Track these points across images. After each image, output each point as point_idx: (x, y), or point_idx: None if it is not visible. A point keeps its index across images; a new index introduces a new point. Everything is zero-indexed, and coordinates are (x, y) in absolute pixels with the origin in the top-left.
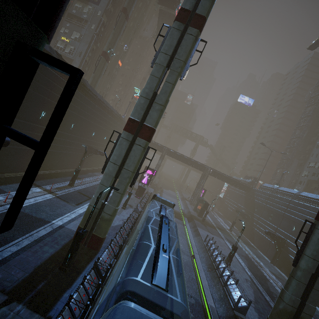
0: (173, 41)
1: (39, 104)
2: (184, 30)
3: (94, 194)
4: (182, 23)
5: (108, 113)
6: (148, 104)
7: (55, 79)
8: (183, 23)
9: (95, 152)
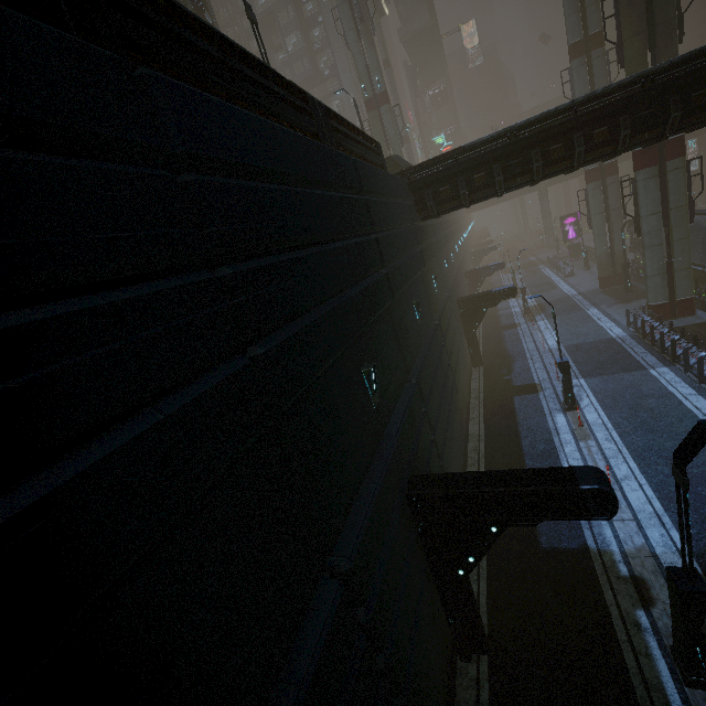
0: (584, 79)
1: (456, 236)
2: (589, 61)
3: (597, 247)
4: (581, 56)
5: None
6: None
7: None
8: (583, 56)
9: (485, 253)
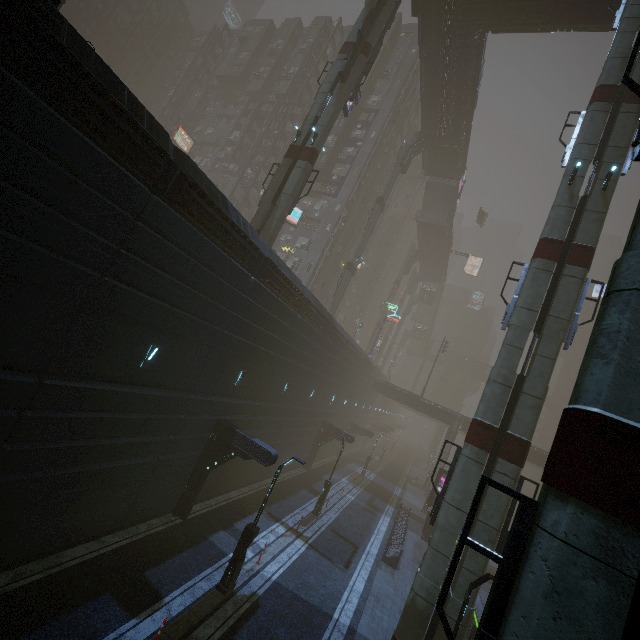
0: (539, 289)
1: (286, 373)
2: (558, 271)
3: (422, 569)
4: (550, 260)
5: (354, 358)
6: (511, 396)
7: (309, 334)
8: (552, 261)
9: (337, 436)
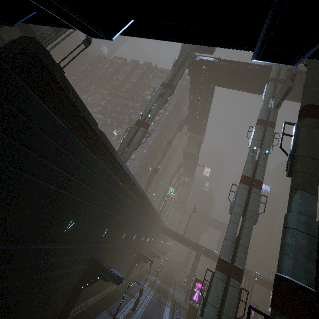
0: (243, 197)
1: (125, 228)
2: (250, 190)
3: None
4: (247, 185)
5: (154, 216)
6: (235, 246)
7: (138, 207)
8: (247, 185)
9: (144, 260)
